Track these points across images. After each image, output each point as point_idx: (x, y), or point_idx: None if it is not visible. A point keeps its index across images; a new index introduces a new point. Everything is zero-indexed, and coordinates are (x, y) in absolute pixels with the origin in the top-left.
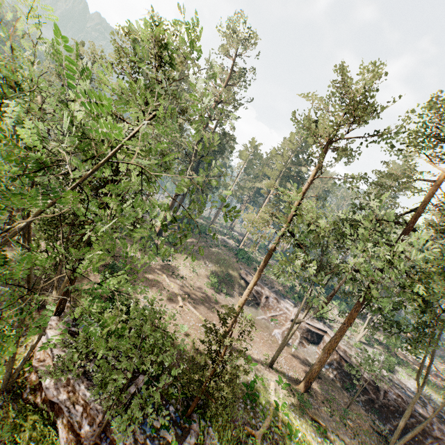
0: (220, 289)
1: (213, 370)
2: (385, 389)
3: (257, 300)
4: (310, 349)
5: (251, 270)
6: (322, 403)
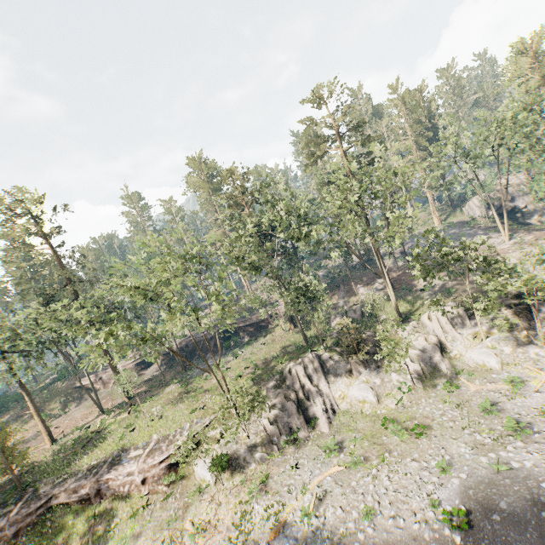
0: (59, 415)
1: (3, 461)
2: (186, 344)
3: (97, 387)
4: (149, 371)
5: (81, 375)
6: (145, 392)
